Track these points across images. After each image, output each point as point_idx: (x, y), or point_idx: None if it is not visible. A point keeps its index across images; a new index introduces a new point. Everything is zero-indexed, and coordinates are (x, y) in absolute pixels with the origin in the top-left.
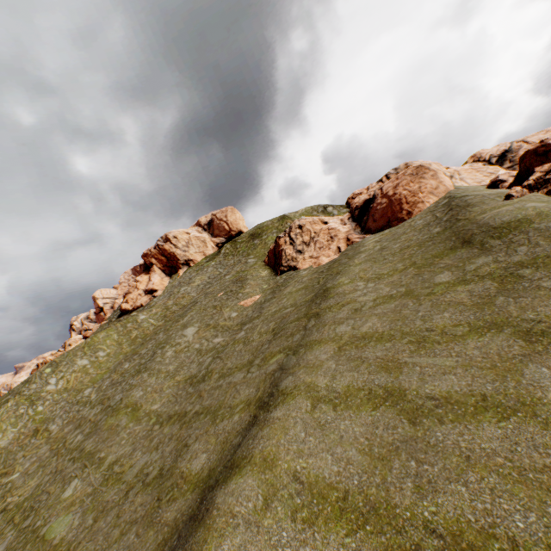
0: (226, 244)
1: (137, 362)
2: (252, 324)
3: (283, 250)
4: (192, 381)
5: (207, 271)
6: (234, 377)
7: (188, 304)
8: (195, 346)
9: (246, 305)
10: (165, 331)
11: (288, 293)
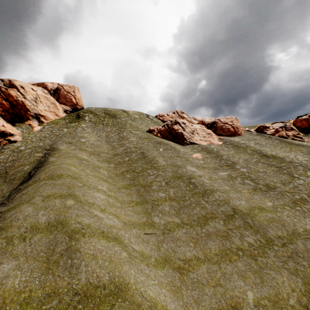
0: (88, 114)
1: (174, 189)
2: (240, 165)
3: (182, 132)
4: (263, 190)
5: (87, 130)
6: (297, 182)
7: (124, 153)
8: (215, 177)
9: (200, 158)
10: (157, 169)
11: (230, 154)
